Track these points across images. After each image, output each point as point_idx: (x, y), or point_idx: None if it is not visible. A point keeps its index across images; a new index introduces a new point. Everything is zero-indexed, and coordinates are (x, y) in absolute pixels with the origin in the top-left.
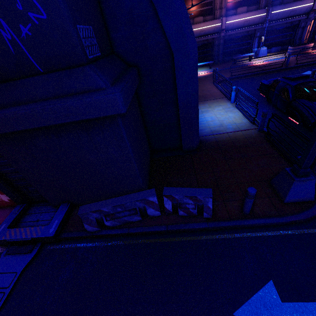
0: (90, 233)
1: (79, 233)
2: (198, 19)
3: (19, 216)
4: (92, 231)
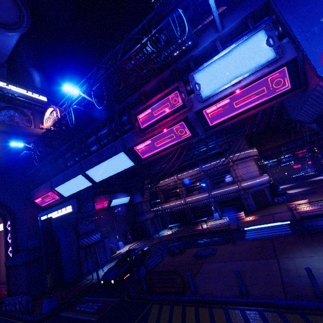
0: (2, 311)
1: (1, 311)
2: (172, 199)
3: (2, 301)
4: (3, 310)
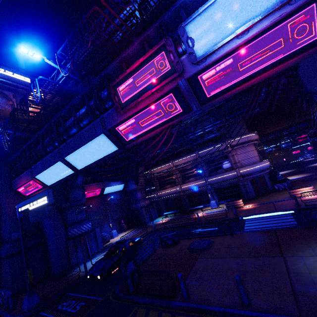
0: None
1: None
2: (168, 186)
3: None
4: None
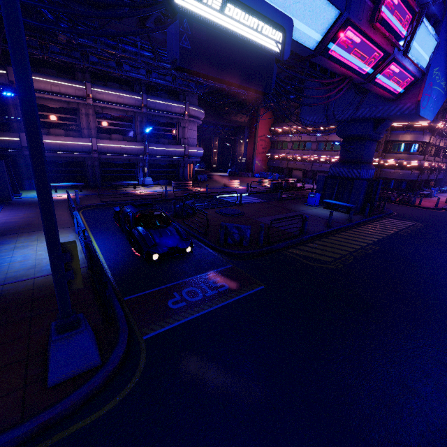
0: None
1: None
2: (57, 131)
3: None
4: None
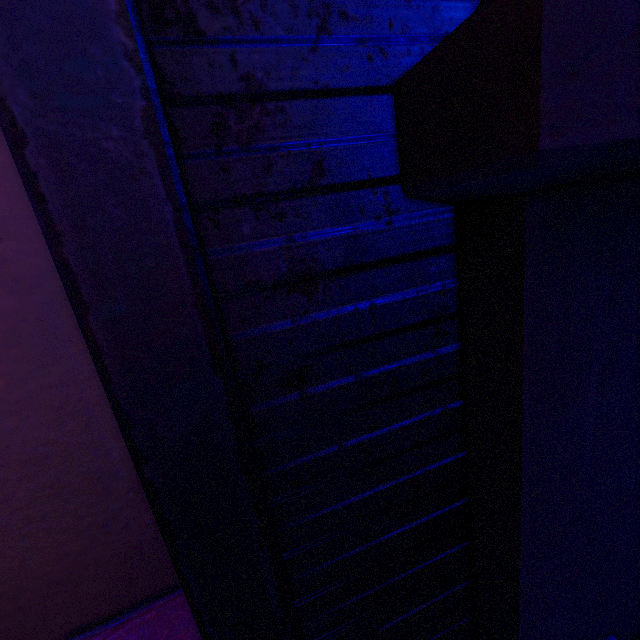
0: None
1: None
2: None
3: None
4: None
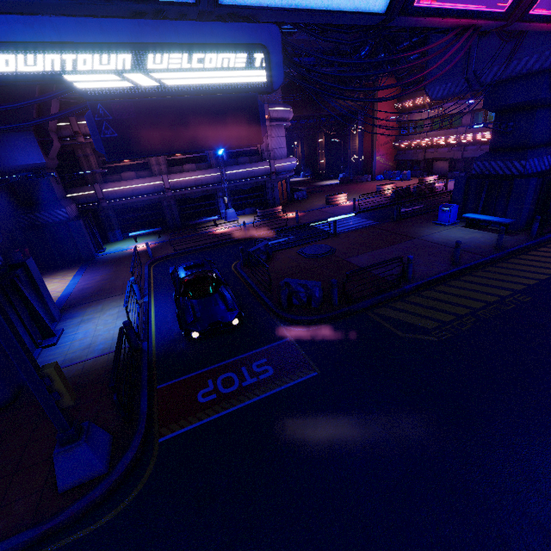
0: None
1: None
2: (128, 174)
3: None
4: None
